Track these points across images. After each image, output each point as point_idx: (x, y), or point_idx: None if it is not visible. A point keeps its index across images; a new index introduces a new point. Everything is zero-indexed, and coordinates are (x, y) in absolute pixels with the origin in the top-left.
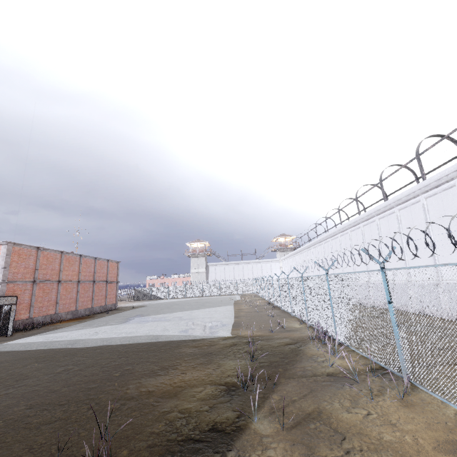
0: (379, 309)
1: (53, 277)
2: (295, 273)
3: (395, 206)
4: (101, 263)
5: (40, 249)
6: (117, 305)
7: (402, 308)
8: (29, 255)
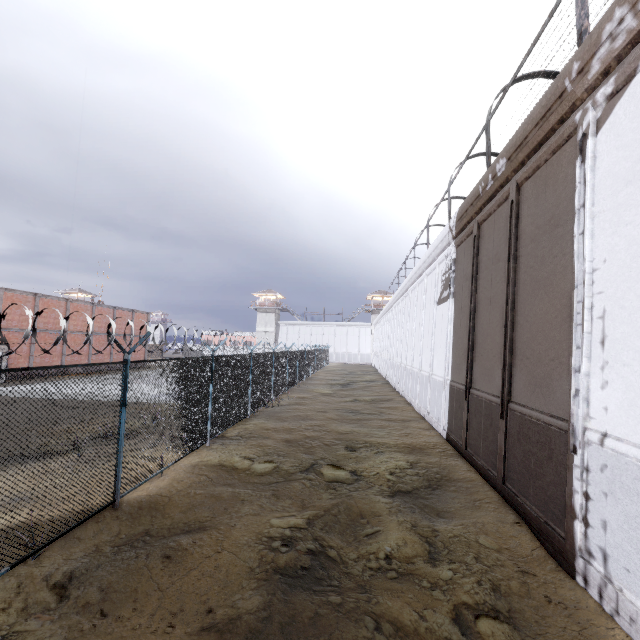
0: (393, 395)
1: (58, 327)
2: (377, 344)
3: (416, 279)
4: (123, 313)
5: (38, 296)
6: (146, 362)
7: (406, 396)
8: (25, 301)
